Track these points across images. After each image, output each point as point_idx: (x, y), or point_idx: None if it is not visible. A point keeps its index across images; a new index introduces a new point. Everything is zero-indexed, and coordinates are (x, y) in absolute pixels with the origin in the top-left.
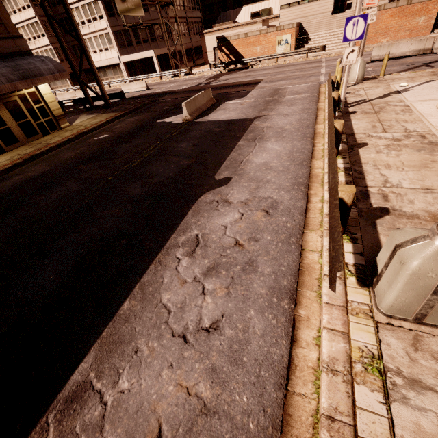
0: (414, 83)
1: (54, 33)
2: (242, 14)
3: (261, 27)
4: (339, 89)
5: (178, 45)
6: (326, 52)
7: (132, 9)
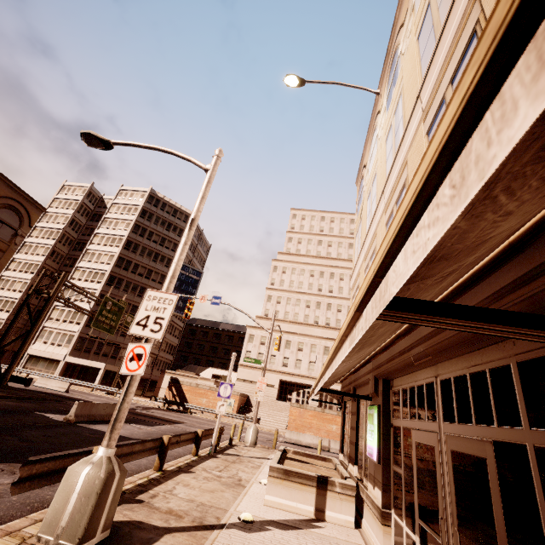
0: None
1: (17, 312)
2: (207, 371)
3: (212, 384)
4: (231, 444)
5: None
6: (262, 426)
7: (105, 328)
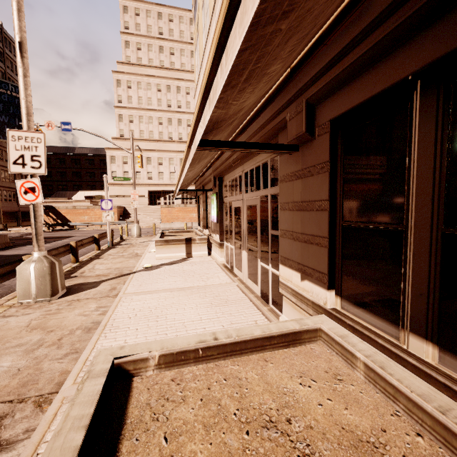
0: None
1: None
2: (78, 195)
3: (88, 204)
4: (122, 239)
5: None
6: (142, 225)
7: None
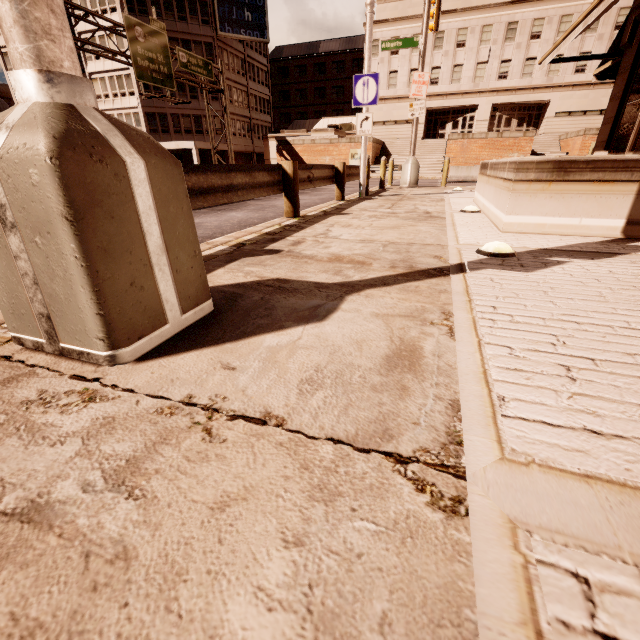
0: (472, 190)
1: None
2: (320, 125)
3: (331, 136)
4: (383, 188)
5: (234, 145)
6: None
7: (158, 80)
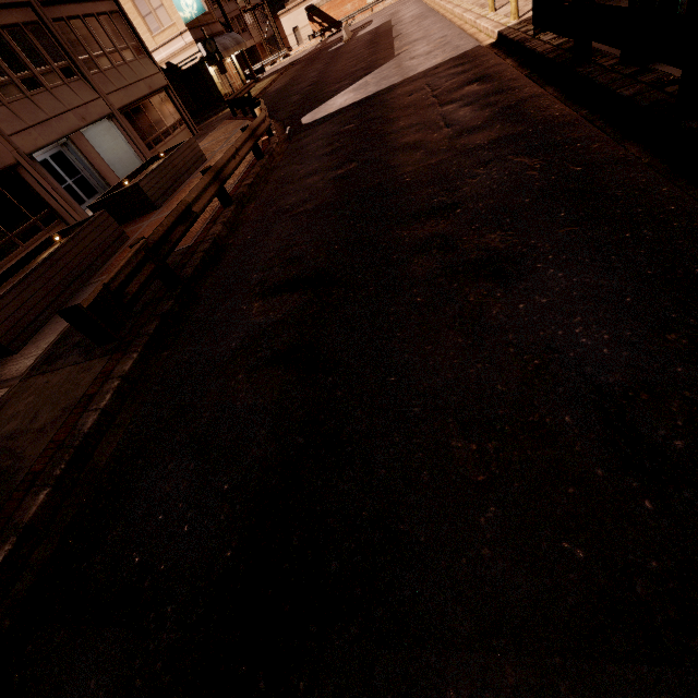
0: None
1: None
2: None
3: None
4: None
5: (255, 38)
6: None
7: None
